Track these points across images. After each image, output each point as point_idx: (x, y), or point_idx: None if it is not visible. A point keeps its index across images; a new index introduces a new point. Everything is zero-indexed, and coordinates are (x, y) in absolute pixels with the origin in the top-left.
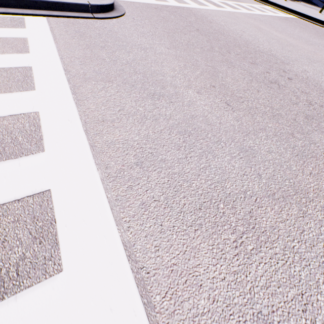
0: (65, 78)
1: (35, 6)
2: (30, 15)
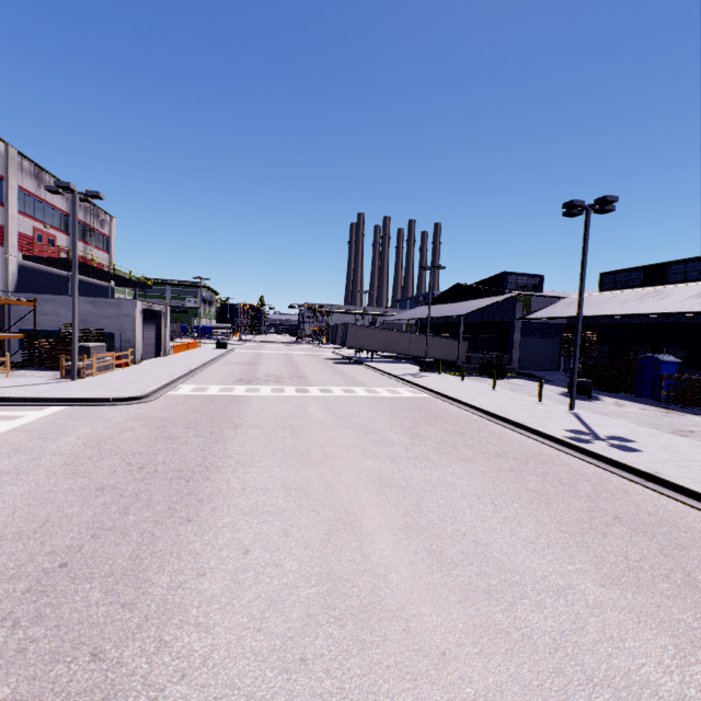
0: (7, 430)
1: (71, 401)
2: (60, 405)
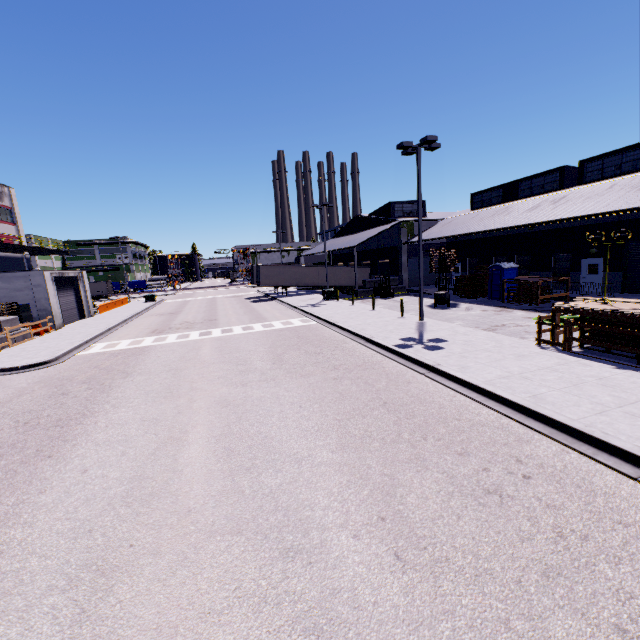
0: None
1: None
2: None
